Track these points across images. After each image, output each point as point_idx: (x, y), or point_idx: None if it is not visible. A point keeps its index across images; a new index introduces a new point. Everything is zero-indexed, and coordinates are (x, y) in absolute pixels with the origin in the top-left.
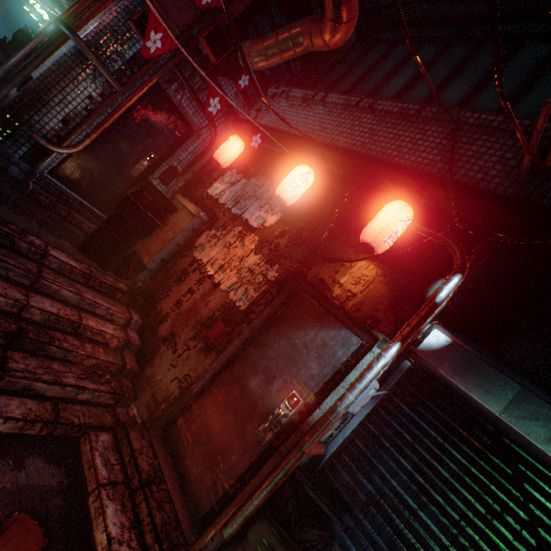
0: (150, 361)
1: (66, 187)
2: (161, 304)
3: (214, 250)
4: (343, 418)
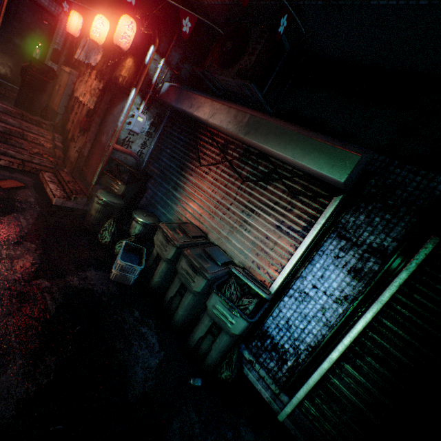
0: (68, 151)
1: (0, 79)
2: (67, 127)
3: (81, 88)
4: (141, 141)
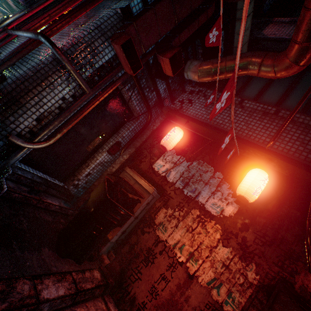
0: None
1: (32, 168)
2: (133, 288)
3: (177, 232)
4: None
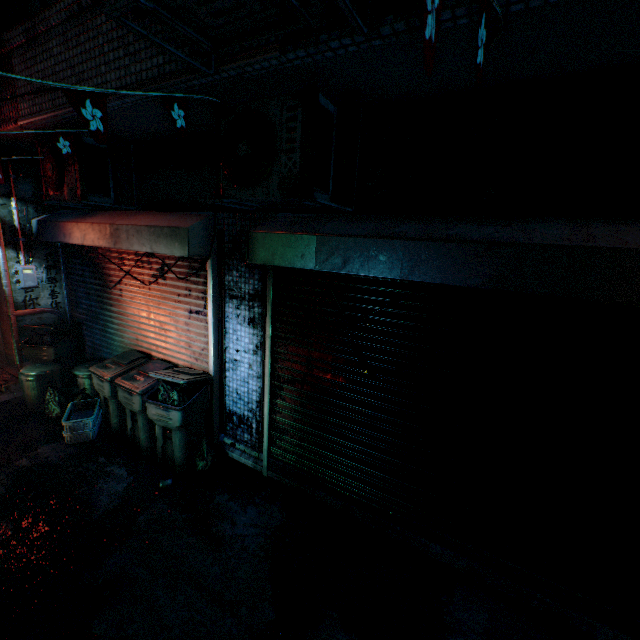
0: None
1: None
2: None
3: None
4: (48, 292)
